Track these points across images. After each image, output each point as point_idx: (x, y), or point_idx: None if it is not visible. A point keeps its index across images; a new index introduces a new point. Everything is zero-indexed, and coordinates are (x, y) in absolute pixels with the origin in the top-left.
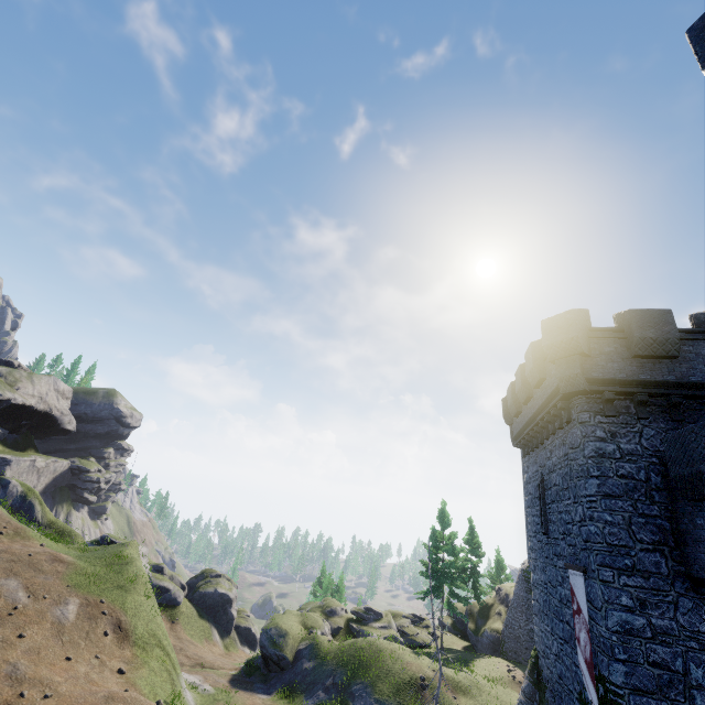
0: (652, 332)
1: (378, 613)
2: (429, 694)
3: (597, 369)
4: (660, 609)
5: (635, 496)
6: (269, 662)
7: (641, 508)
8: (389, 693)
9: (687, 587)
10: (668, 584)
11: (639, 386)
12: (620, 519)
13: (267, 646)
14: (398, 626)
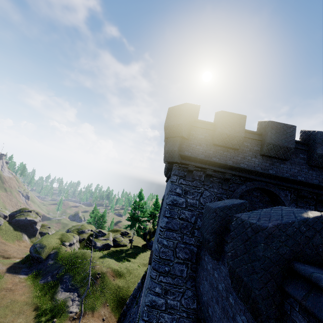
0: (229, 129)
1: (104, 233)
2: (99, 281)
3: (189, 149)
4: (174, 295)
5: (184, 231)
6: (33, 259)
7: (185, 239)
8: (79, 281)
9: (193, 285)
10: (183, 282)
11: (210, 164)
12: (171, 244)
13: (32, 252)
14: (114, 237)
